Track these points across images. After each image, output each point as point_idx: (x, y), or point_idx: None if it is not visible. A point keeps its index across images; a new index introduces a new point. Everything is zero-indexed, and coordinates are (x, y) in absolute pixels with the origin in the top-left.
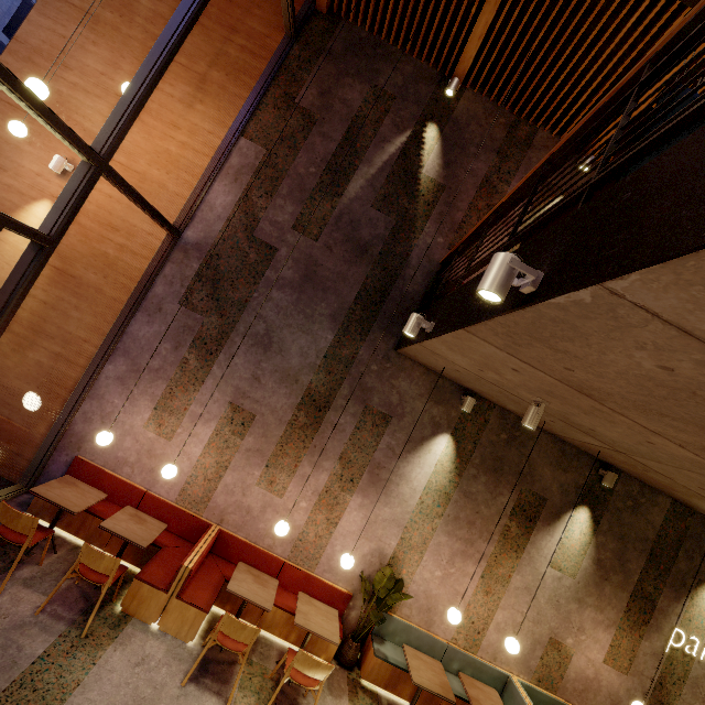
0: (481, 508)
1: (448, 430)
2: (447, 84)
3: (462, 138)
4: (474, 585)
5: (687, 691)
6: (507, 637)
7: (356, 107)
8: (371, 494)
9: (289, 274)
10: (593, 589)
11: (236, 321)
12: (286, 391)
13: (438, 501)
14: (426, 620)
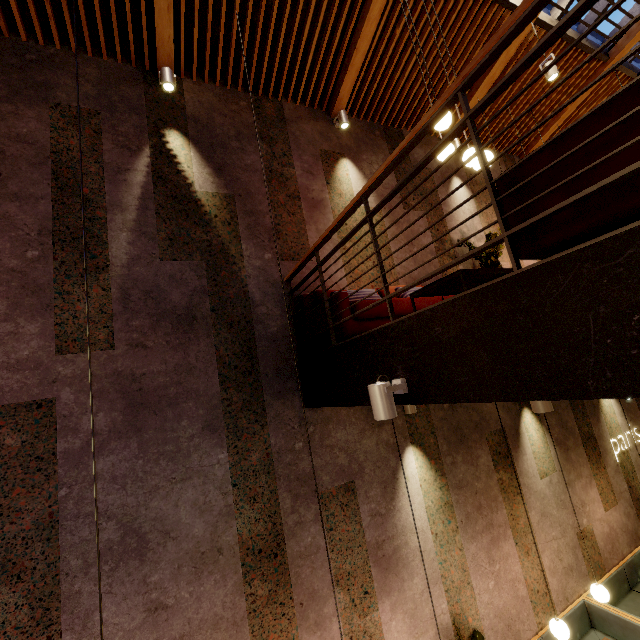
0: (476, 485)
1: (407, 442)
2: (156, 79)
3: (214, 135)
4: (517, 559)
5: (639, 475)
6: (591, 589)
7: (45, 140)
8: (392, 582)
9: (101, 422)
10: (568, 466)
11: (53, 561)
12: (215, 578)
13: (446, 518)
14: (514, 639)
